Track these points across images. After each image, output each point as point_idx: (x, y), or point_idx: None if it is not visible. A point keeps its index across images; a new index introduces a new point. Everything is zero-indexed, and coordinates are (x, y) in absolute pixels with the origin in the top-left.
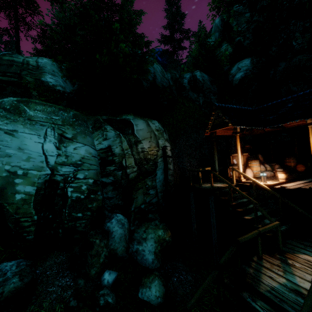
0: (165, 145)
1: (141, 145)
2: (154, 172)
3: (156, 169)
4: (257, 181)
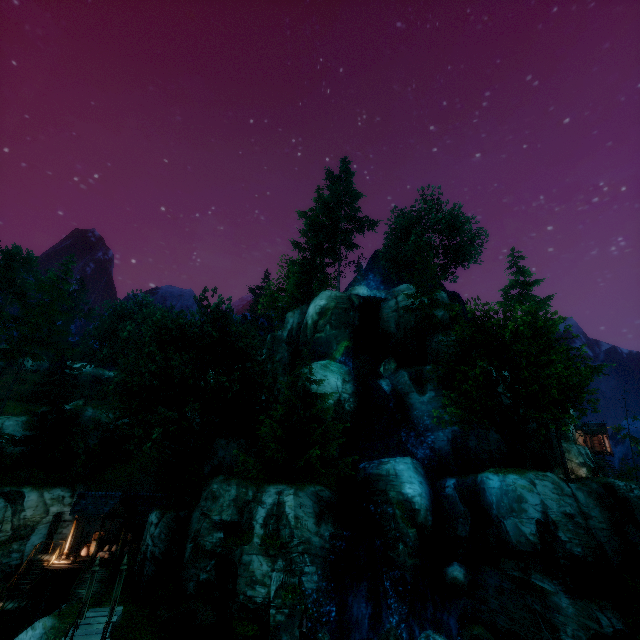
0: (62, 510)
1: (24, 514)
2: (29, 536)
3: (32, 534)
4: (53, 559)
